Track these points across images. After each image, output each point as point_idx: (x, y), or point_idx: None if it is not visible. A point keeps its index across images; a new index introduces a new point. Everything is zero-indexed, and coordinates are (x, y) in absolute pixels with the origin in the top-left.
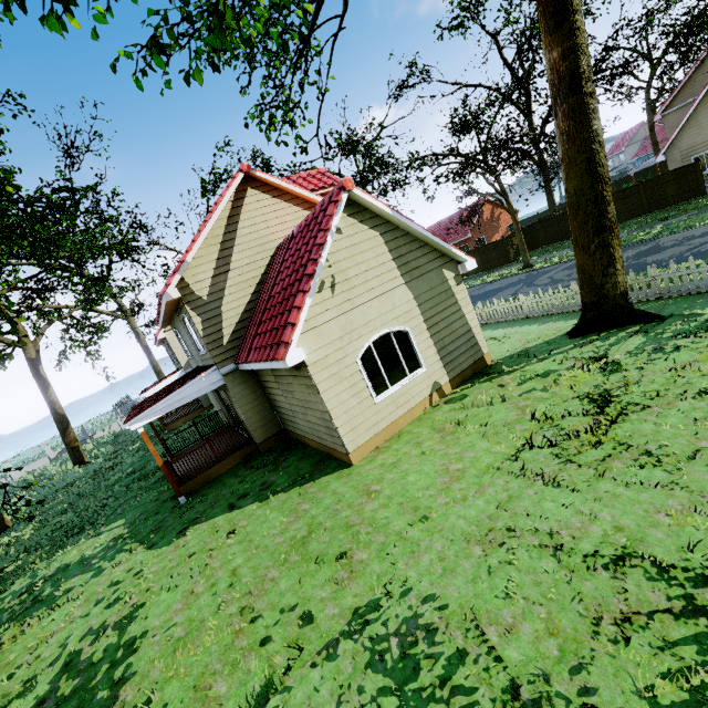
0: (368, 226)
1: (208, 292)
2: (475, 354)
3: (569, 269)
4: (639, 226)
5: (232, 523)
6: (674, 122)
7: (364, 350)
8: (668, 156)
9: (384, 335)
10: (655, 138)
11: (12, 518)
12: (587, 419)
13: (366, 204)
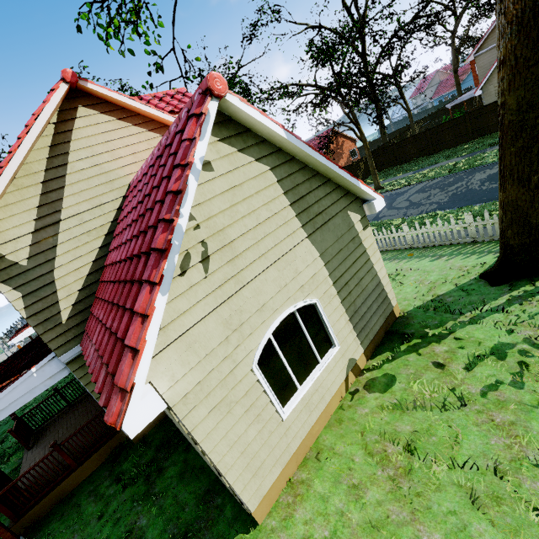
0: (253, 156)
1: (28, 254)
2: (385, 310)
3: (423, 191)
4: (472, 151)
5: None
6: (483, 62)
7: (261, 348)
8: (484, 91)
9: (286, 316)
10: (458, 80)
11: None
12: None
13: (248, 121)
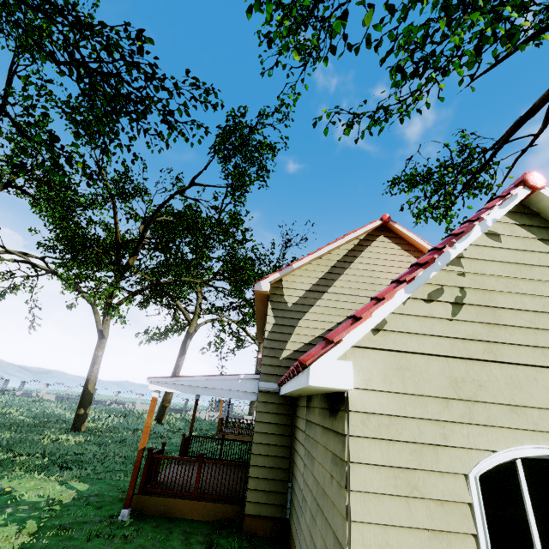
0: None
1: (295, 301)
2: None
3: None
4: None
5: None
6: None
7: (495, 461)
8: None
9: None
10: None
11: (92, 427)
12: None
13: None
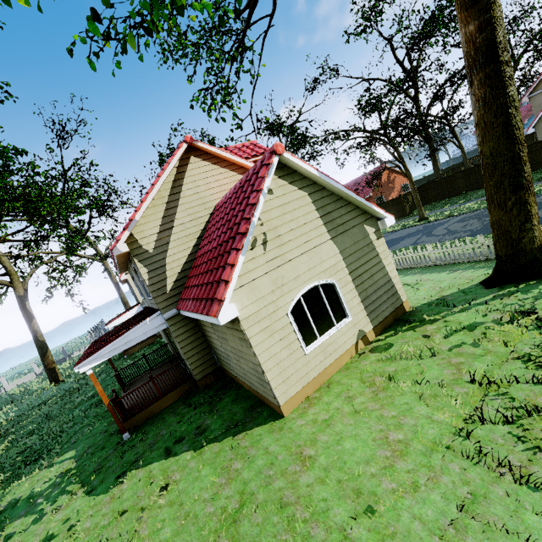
0: (297, 187)
1: (154, 246)
2: (395, 302)
3: (462, 221)
4: None
5: (166, 475)
6: (539, 102)
7: (294, 303)
8: (537, 129)
9: (312, 288)
10: None
11: None
12: (541, 389)
13: (295, 166)
